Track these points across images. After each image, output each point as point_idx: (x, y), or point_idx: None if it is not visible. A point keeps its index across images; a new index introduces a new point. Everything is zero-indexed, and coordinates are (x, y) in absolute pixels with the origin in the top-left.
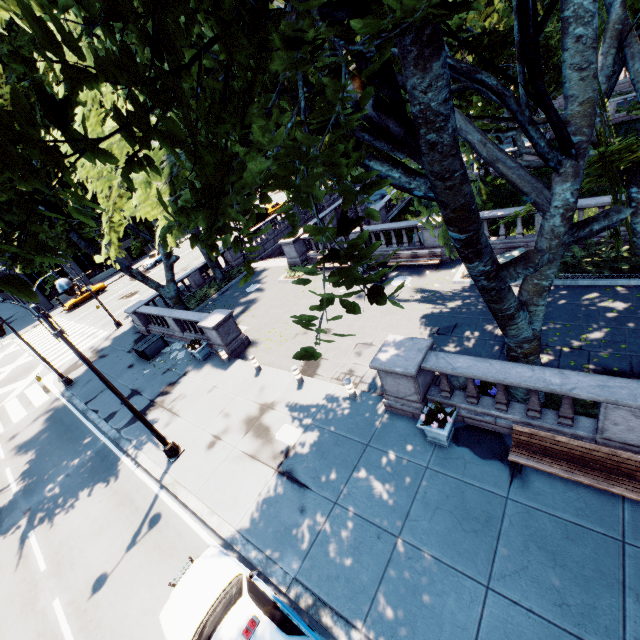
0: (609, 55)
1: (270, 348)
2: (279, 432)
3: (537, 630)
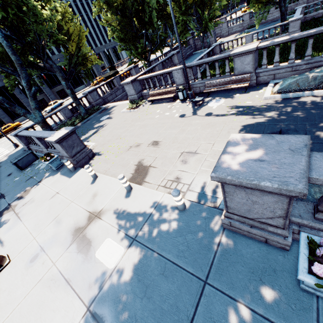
0: None
1: (108, 158)
2: (100, 248)
3: None
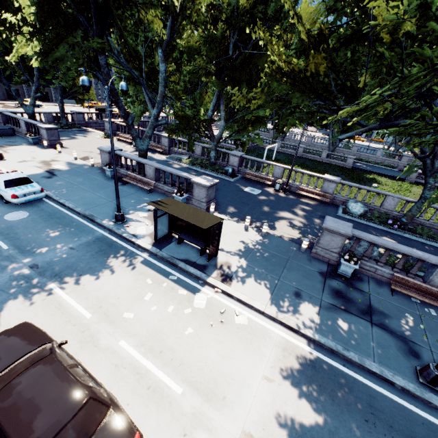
0: (215, 100)
1: (71, 151)
2: (55, 165)
3: (98, 197)
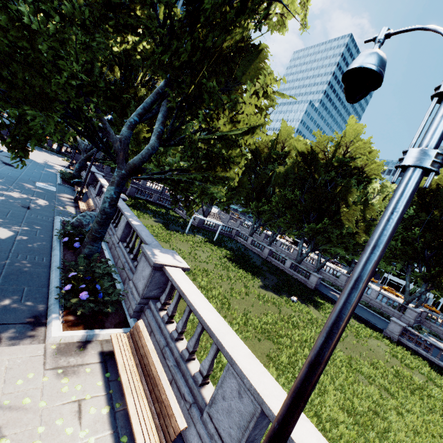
0: None
1: None
2: None
3: None
